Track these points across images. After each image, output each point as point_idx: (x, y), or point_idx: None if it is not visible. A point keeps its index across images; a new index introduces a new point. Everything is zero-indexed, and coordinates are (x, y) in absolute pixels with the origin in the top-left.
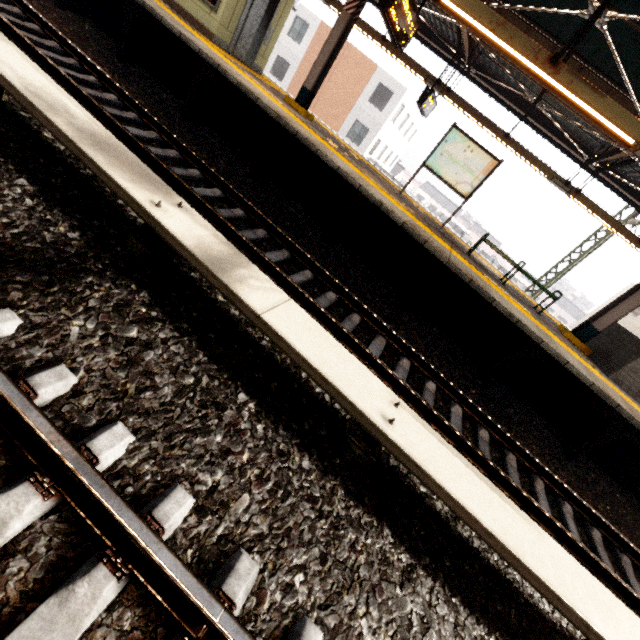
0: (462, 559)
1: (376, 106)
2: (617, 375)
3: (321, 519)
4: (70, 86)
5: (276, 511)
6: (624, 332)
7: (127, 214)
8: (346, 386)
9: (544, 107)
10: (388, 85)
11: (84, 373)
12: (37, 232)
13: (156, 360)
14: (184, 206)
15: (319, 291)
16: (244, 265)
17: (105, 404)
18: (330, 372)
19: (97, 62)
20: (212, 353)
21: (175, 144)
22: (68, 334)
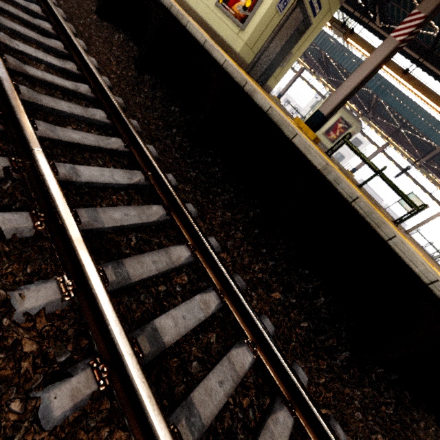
0: None
1: None
2: None
3: None
4: None
5: None
6: None
7: None
8: None
9: None
10: (360, 139)
11: None
12: None
13: None
14: None
15: None
16: None
17: None
18: None
19: None
20: None
21: None
22: None
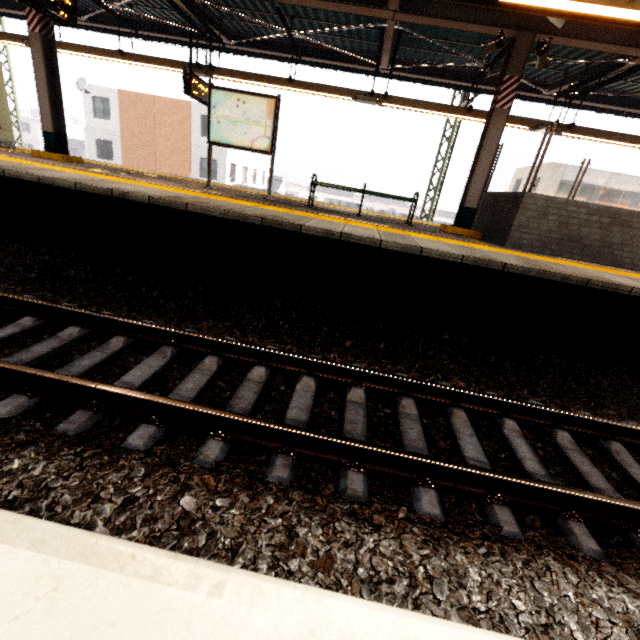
0: None
1: None
2: (511, 239)
3: None
4: None
5: None
6: (497, 196)
7: None
8: None
9: (301, 33)
10: None
11: None
12: None
13: None
14: None
15: (53, 335)
16: None
17: None
18: None
19: None
20: None
21: None
22: None
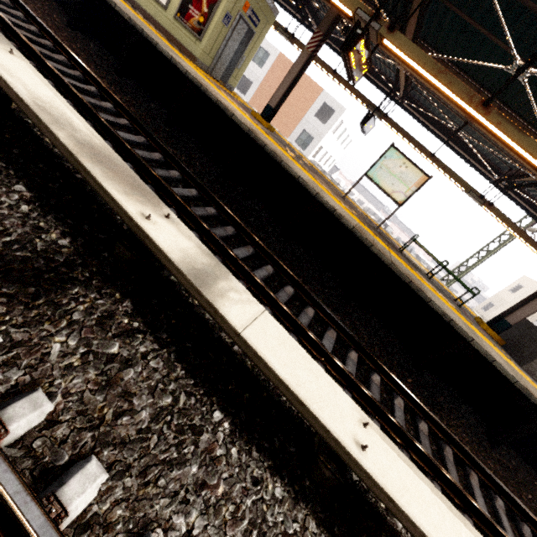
0: None
1: (320, 120)
2: (529, 366)
3: None
4: (73, 95)
5: None
6: (533, 327)
7: (116, 217)
8: (321, 409)
9: (464, 135)
10: (331, 105)
11: (61, 398)
12: (29, 240)
13: (135, 379)
14: (171, 216)
15: (278, 285)
16: (224, 276)
17: (80, 434)
18: (305, 393)
19: (98, 74)
20: (189, 365)
21: (160, 148)
22: (48, 352)
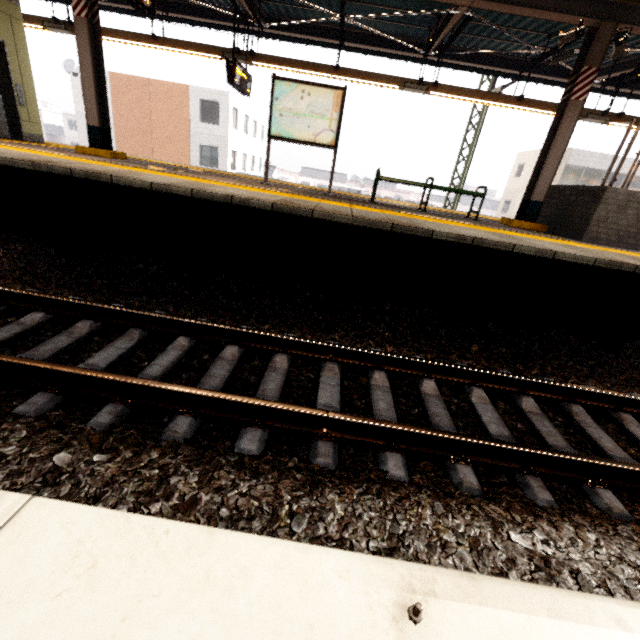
0: None
1: (210, 123)
2: (589, 234)
3: None
4: None
5: None
6: (564, 189)
7: None
8: None
9: (353, 17)
10: (209, 98)
11: None
12: None
13: None
14: None
15: (211, 355)
16: None
17: None
18: None
19: None
20: None
21: None
22: None
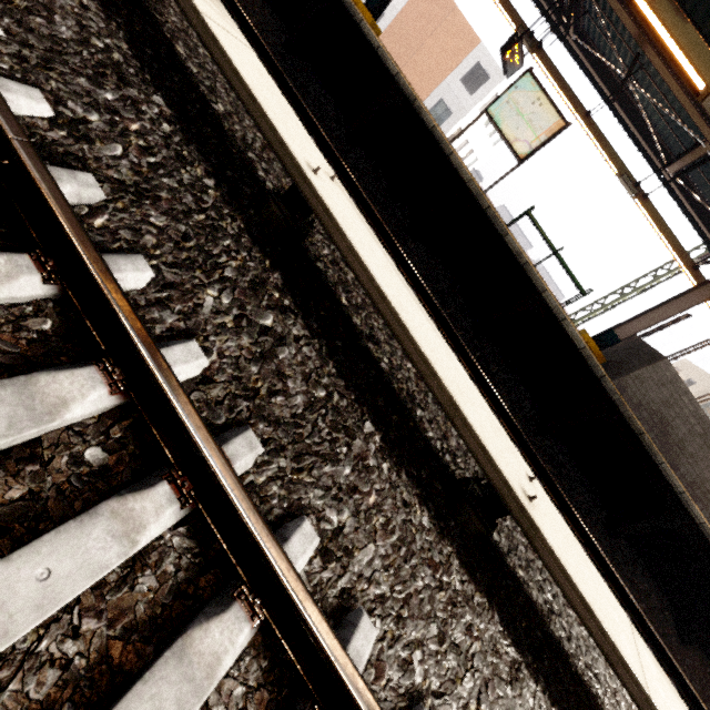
0: (358, 357)
1: (467, 88)
2: (622, 381)
3: (201, 215)
4: None
5: (150, 181)
6: (645, 346)
7: None
8: (277, 120)
9: (635, 86)
10: (486, 67)
11: None
12: None
13: (63, 5)
14: None
15: None
16: None
17: None
18: (263, 100)
19: None
20: (141, 58)
21: None
22: None
